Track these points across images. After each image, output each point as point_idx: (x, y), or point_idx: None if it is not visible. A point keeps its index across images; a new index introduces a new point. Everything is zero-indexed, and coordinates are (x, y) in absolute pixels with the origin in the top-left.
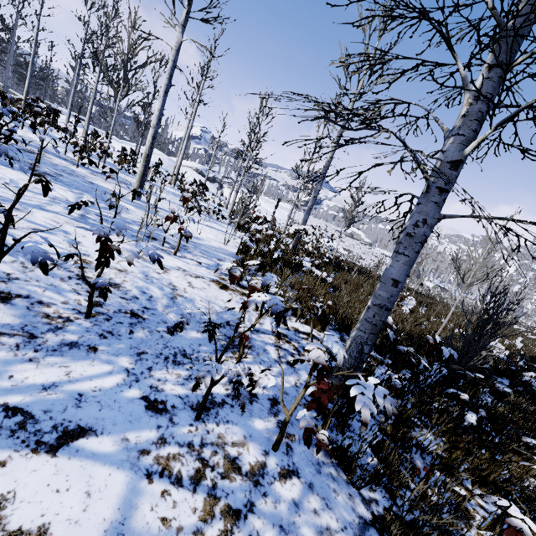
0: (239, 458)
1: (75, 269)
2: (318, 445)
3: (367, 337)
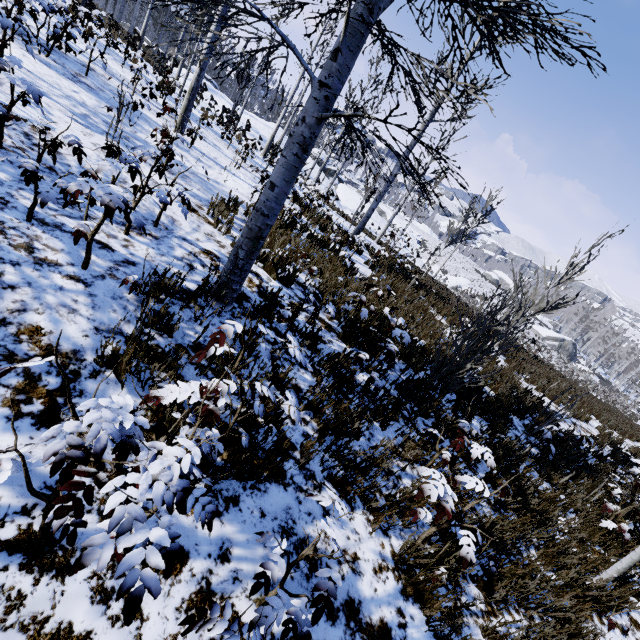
0: (40, 250)
1: (28, 129)
2: (124, 281)
3: (243, 241)
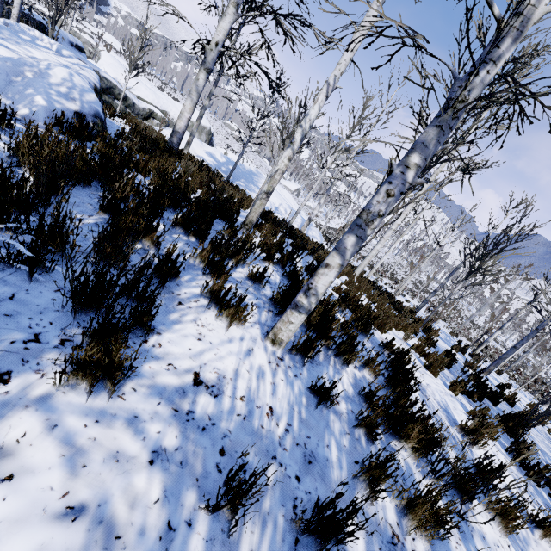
0: None
1: None
2: None
3: None
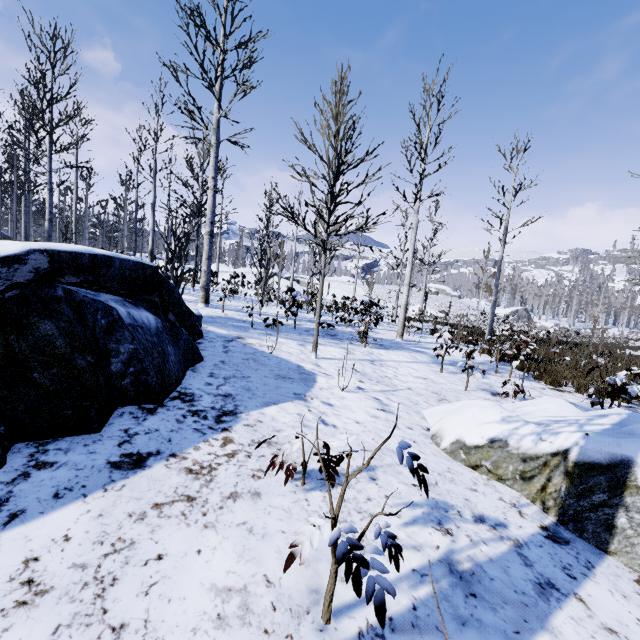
0: None
1: None
2: None
3: None
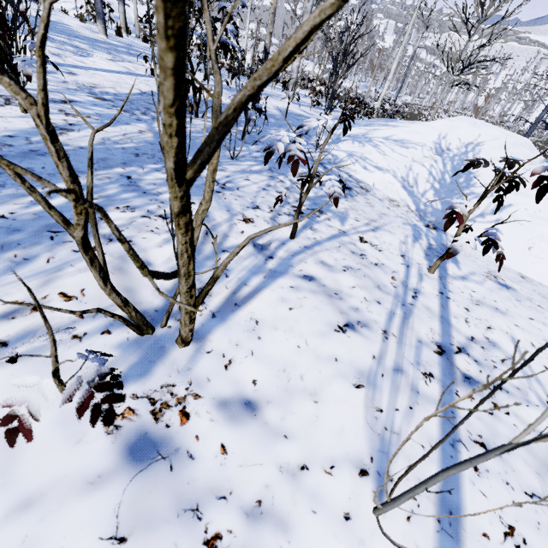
0: None
1: None
2: None
3: None
